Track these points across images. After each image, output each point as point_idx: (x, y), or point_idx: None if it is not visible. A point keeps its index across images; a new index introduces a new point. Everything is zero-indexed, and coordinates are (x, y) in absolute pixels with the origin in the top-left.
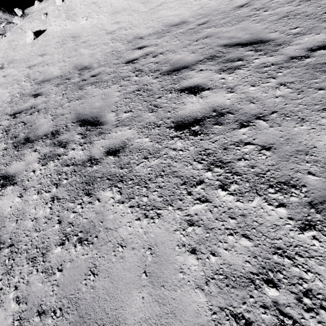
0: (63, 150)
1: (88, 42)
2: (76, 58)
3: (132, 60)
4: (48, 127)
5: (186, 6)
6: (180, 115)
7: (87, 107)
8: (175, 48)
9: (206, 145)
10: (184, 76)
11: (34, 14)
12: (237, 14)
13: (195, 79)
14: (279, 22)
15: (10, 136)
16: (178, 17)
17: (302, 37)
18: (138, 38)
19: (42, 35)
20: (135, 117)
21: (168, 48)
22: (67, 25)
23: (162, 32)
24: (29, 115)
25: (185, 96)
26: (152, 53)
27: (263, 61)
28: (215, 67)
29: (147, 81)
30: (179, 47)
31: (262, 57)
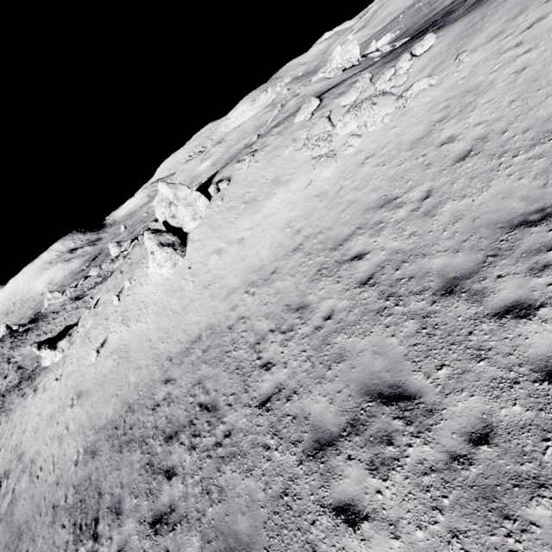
0: (98, 545)
1: (136, 361)
2: (125, 392)
3: (157, 405)
4: (94, 512)
5: (205, 309)
6: (157, 508)
7: (119, 484)
8: (181, 394)
9: (156, 548)
10: (172, 449)
11: (99, 309)
12: (224, 343)
13: (175, 456)
14: (232, 377)
15: (72, 523)
16: (198, 326)
17: (229, 412)
18: (169, 361)
19: (104, 349)
20: (138, 506)
21: (178, 392)
22: (123, 331)
23: (184, 354)
24: (86, 491)
25: (165, 480)
26: (169, 398)
27: (206, 442)
28: (187, 441)
29: (155, 450)
30: (183, 394)
31: (207, 435)
